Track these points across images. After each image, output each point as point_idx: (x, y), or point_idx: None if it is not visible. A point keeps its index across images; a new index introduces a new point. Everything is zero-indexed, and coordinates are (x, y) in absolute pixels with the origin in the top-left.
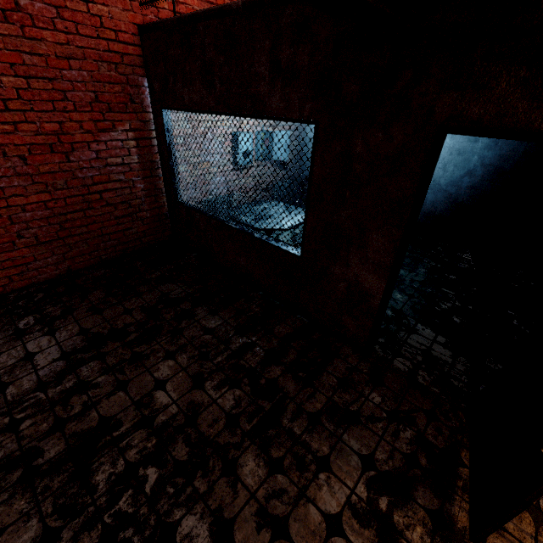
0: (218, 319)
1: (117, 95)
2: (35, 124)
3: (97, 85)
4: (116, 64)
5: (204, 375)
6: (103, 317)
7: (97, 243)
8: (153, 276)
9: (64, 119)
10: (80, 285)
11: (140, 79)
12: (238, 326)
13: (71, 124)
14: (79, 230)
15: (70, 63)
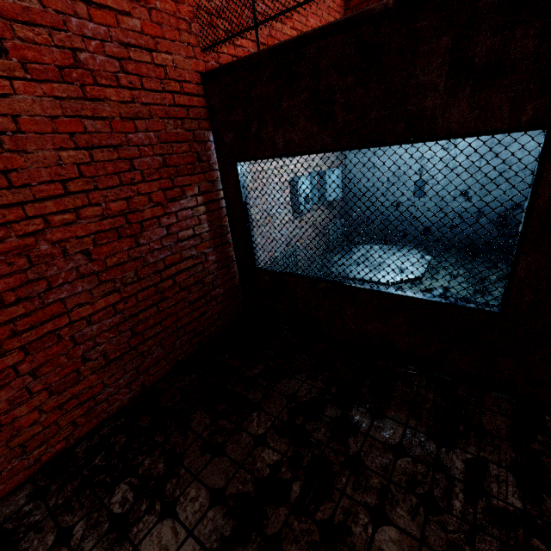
0: (393, 424)
1: (184, 155)
2: (99, 206)
3: (164, 146)
4: (182, 120)
5: (464, 548)
6: (230, 460)
7: (171, 342)
8: (257, 371)
9: (131, 193)
10: (168, 408)
11: (205, 133)
12: (431, 430)
13: (139, 198)
14: (152, 331)
15: (136, 124)
